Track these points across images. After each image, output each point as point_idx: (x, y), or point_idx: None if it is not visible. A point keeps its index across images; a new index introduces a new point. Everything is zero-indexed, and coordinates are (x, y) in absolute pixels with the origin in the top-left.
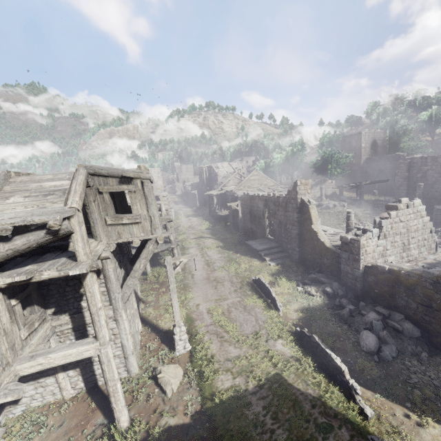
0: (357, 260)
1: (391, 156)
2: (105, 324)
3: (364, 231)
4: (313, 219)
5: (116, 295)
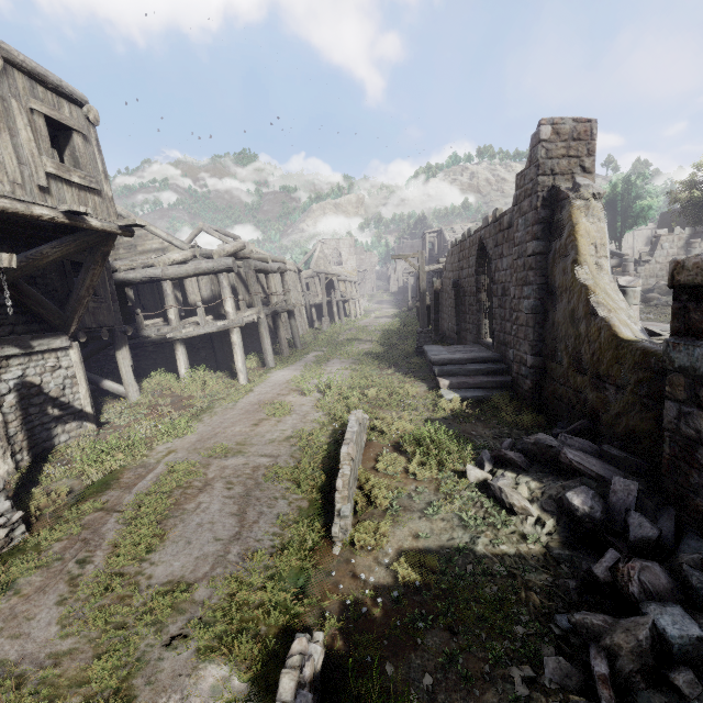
0: None
1: None
2: None
3: None
4: (585, 245)
5: None
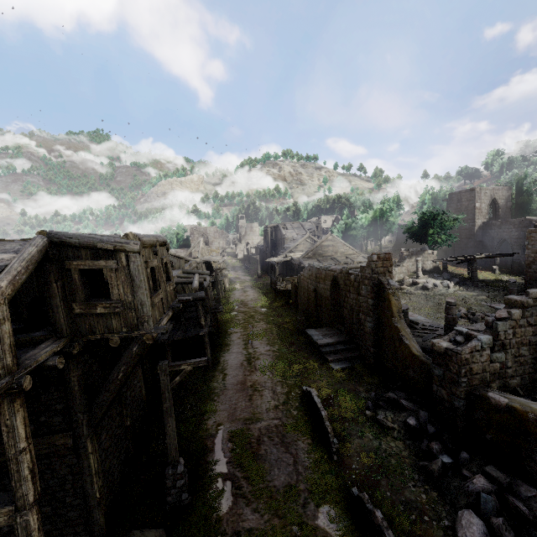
0: (457, 383)
1: (517, 221)
2: (28, 476)
3: (469, 336)
4: (395, 310)
5: (80, 416)
